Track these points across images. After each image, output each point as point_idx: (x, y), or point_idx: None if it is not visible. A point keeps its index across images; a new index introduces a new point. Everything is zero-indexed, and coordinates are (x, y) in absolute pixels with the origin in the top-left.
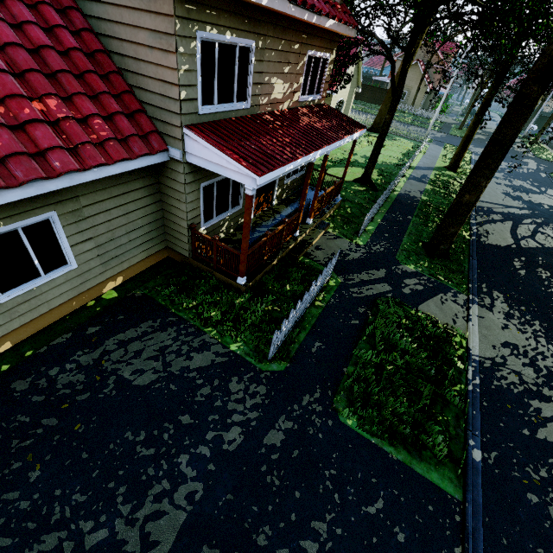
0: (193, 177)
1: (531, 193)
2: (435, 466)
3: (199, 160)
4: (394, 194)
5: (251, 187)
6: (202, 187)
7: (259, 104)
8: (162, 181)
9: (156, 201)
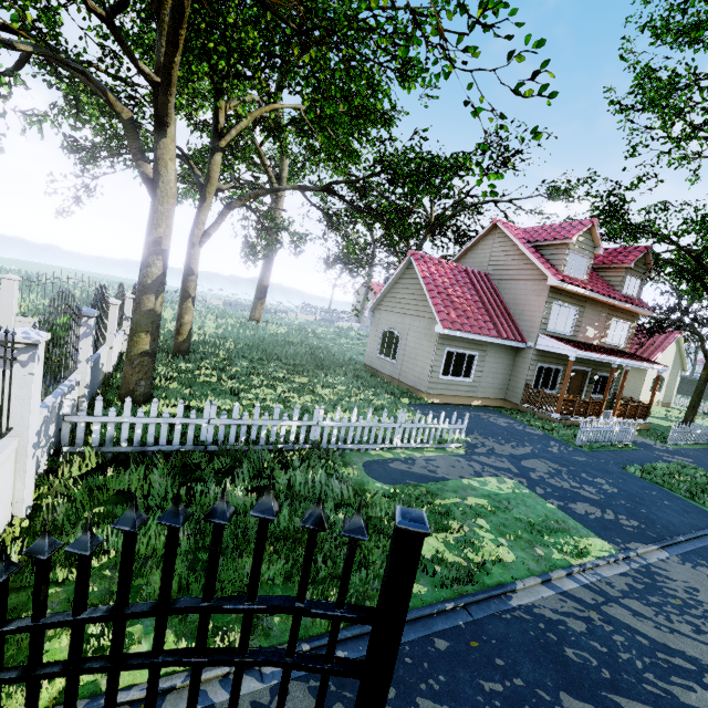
0: (536, 358)
1: None
2: None
3: (543, 347)
4: None
5: (573, 356)
6: (538, 366)
7: (577, 336)
8: (517, 359)
9: (509, 370)
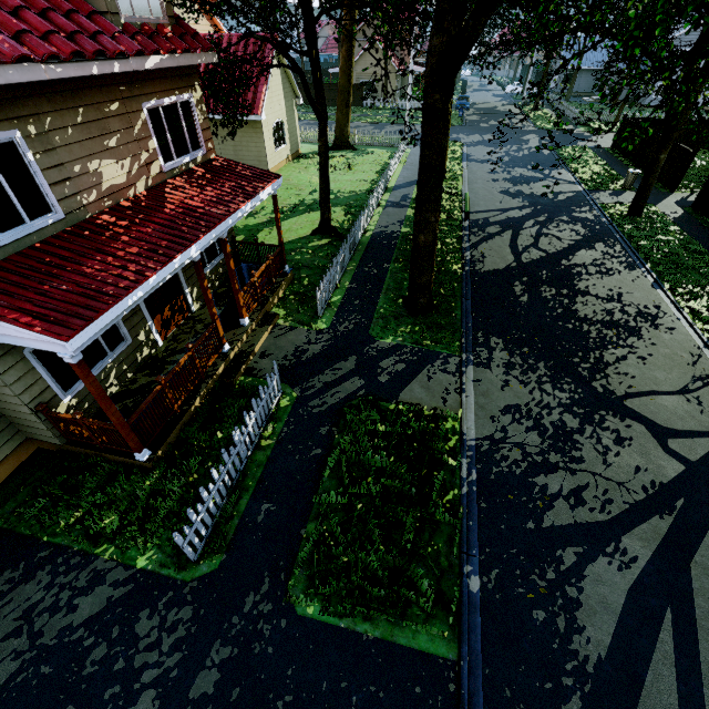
0: (1, 349)
1: (533, 183)
2: (424, 624)
3: None
4: (366, 237)
5: (67, 354)
6: (31, 352)
7: (83, 205)
8: None
9: None
